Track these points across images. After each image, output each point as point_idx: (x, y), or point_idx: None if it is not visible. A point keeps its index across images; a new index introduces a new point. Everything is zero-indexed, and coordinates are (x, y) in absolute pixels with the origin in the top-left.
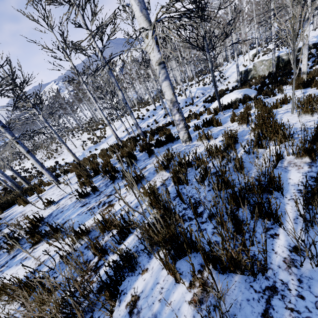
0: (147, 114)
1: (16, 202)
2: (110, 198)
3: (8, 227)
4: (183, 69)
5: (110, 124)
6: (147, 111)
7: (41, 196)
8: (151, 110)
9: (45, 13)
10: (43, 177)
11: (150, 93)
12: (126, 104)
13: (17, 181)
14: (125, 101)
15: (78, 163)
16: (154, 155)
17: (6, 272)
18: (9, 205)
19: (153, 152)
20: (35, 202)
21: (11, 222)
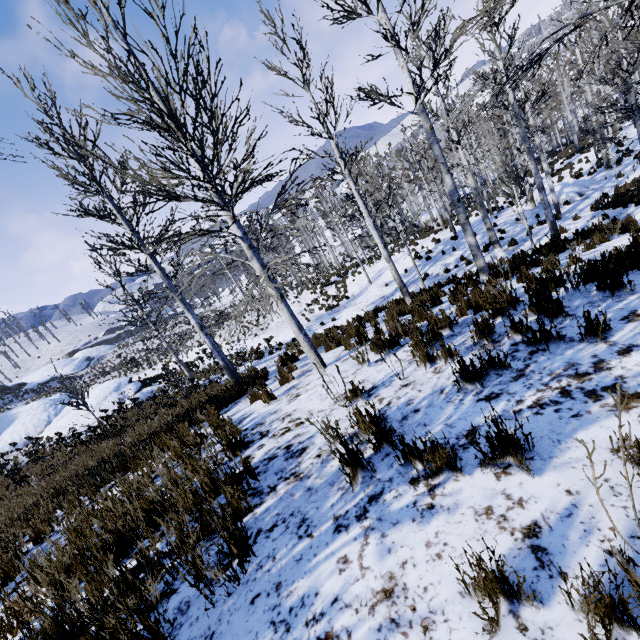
0: (438, 248)
1: (247, 397)
2: (596, 381)
3: (268, 437)
4: (537, 141)
5: (390, 260)
6: (437, 243)
7: (296, 387)
8: (446, 240)
9: (304, 57)
10: (245, 366)
11: (431, 211)
12: (458, 202)
13: (201, 371)
14: (458, 196)
15: (328, 336)
16: (626, 292)
17: (393, 533)
18: (225, 403)
19: (627, 282)
20: (294, 397)
21: (265, 429)
